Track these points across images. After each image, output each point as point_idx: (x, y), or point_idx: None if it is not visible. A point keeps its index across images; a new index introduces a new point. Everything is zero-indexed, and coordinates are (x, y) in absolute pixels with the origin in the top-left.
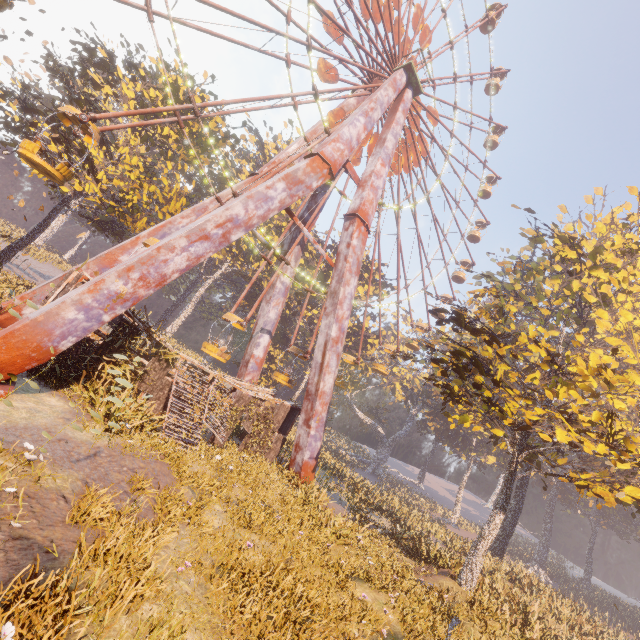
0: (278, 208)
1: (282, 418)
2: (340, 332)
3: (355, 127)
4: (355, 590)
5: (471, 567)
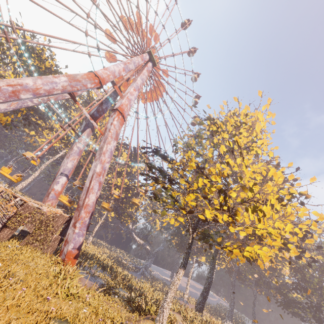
0: (61, 90)
1: (61, 224)
2: (102, 169)
3: (118, 67)
4: None
5: (163, 309)
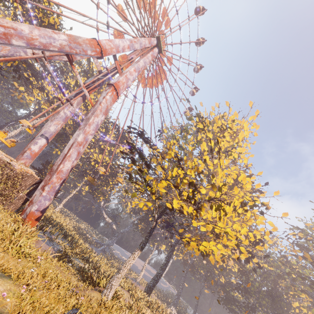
0: (58, 48)
1: (29, 184)
2: (84, 140)
3: (123, 42)
4: None
5: (112, 283)
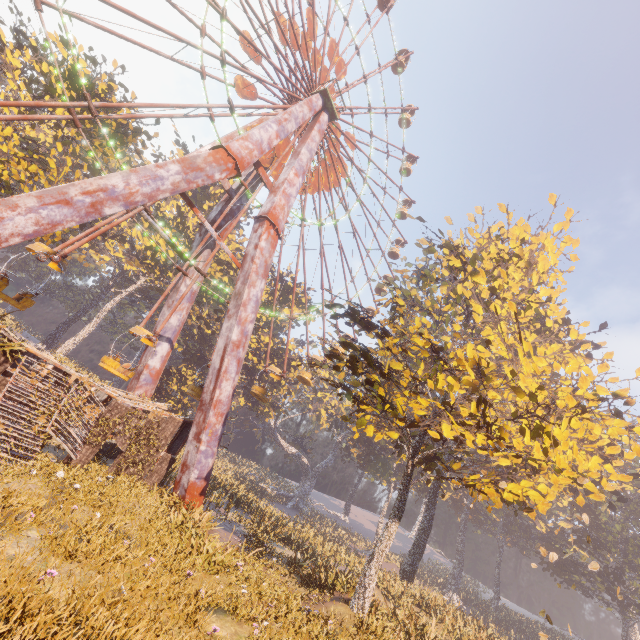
0: (170, 191)
1: (171, 434)
2: (242, 336)
3: (267, 131)
4: (211, 625)
5: (364, 586)
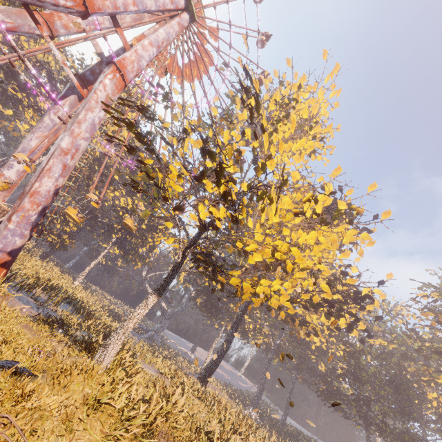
0: None
1: None
2: (72, 146)
3: None
4: None
5: (109, 343)
